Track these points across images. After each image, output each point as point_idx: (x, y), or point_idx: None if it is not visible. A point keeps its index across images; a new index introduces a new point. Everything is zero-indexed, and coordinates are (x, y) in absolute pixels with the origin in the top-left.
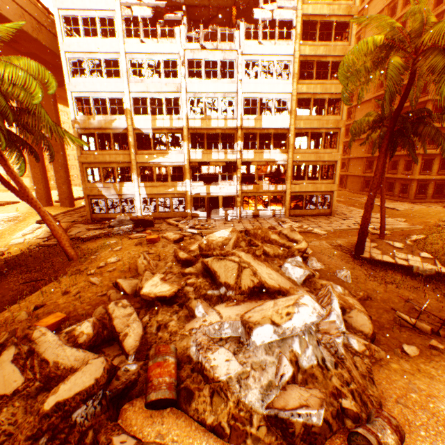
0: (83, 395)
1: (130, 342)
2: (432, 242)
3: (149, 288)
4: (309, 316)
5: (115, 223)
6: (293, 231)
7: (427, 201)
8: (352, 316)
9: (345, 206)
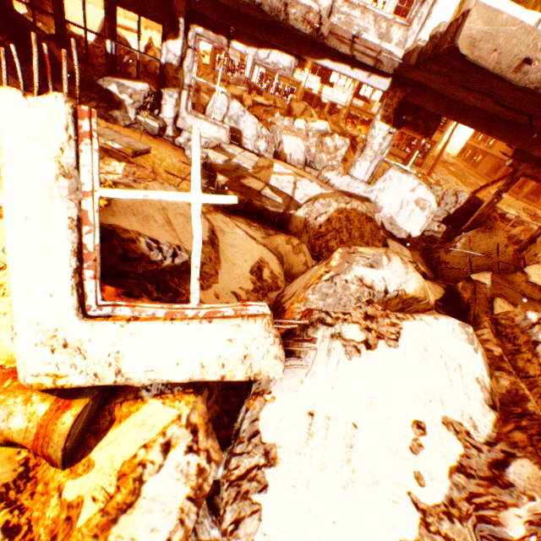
0: (235, 96)
1: (247, 104)
2: None
3: (257, 100)
4: (322, 127)
5: (233, 82)
6: (359, 132)
7: (534, 206)
8: (349, 163)
9: (448, 173)
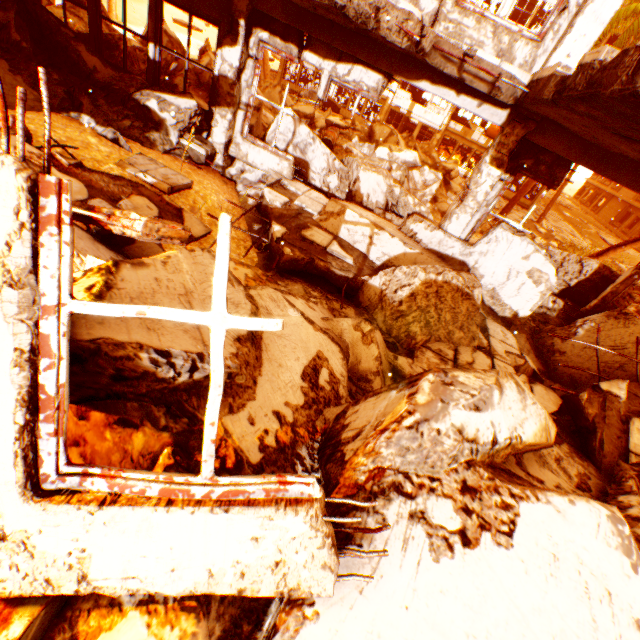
0: (305, 115)
1: (319, 125)
2: (578, 248)
3: (332, 119)
4: (409, 158)
5: (305, 94)
6: (455, 164)
7: None
8: (440, 204)
9: (562, 219)
